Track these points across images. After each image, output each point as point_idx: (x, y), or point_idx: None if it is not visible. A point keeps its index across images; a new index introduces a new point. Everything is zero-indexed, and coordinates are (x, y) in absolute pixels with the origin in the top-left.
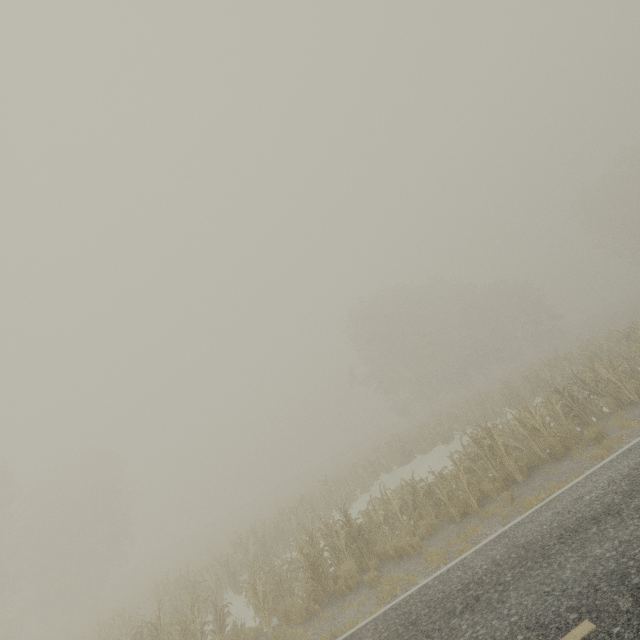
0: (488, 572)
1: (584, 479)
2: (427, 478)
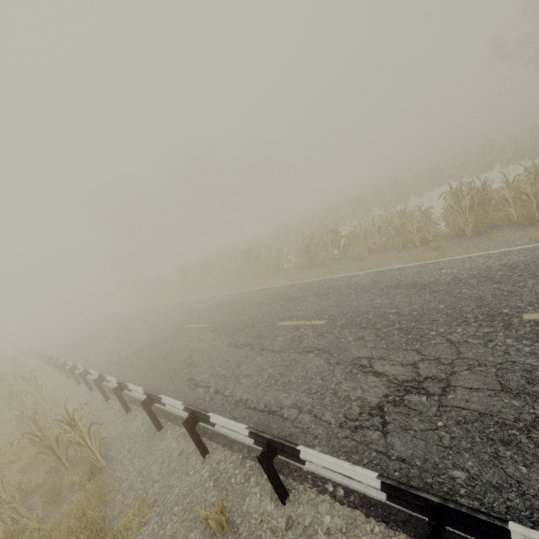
0: (347, 286)
1: (477, 256)
2: (414, 212)
